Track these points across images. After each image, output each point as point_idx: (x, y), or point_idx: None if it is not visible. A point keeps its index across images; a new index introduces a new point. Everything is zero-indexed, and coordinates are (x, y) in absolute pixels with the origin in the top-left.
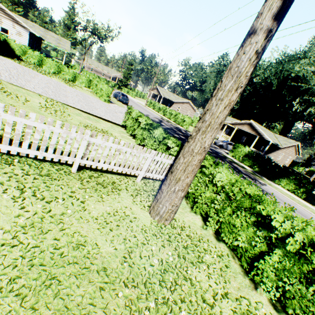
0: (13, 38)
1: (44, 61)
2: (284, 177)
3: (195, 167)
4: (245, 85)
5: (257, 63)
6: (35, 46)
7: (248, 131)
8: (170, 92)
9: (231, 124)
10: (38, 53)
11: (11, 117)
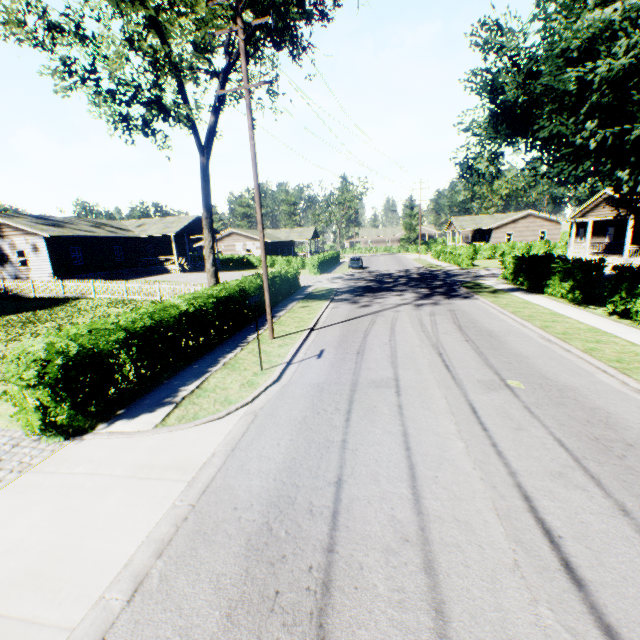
0: (254, 254)
1: (275, 261)
2: (549, 277)
3: (211, 280)
4: (211, 237)
5: (210, 227)
6: (281, 250)
7: (611, 214)
8: (484, 216)
9: (578, 218)
10: (271, 256)
11: (169, 286)
